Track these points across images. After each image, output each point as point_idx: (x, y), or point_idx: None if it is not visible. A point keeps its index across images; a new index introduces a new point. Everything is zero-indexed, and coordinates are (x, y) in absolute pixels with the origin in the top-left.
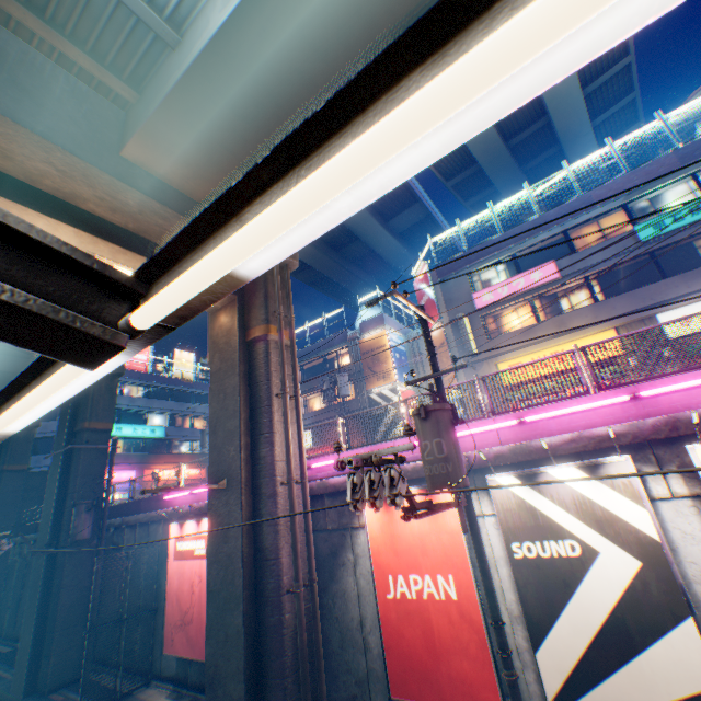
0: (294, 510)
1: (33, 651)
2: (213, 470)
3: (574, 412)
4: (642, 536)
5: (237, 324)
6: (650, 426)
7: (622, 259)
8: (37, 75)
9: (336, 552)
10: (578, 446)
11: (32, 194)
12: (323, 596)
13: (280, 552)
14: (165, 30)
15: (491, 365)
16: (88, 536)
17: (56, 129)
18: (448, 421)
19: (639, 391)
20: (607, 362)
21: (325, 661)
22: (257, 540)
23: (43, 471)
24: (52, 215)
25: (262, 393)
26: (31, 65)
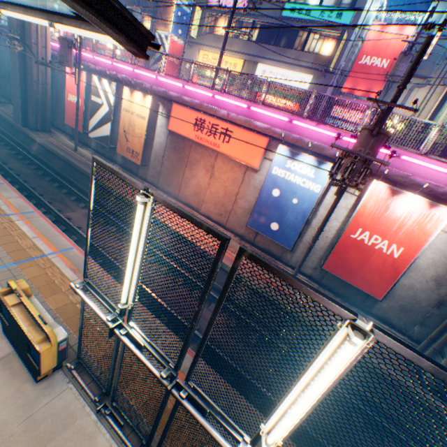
0: (39, 58)
1: None
2: (9, 25)
3: (125, 69)
4: (111, 104)
5: None
6: (128, 80)
7: (270, 22)
8: None
9: (65, 84)
10: (116, 78)
11: None
12: (61, 97)
13: (34, 70)
14: None
15: (198, 50)
16: None
17: None
18: (67, 46)
19: (138, 71)
20: (233, 76)
21: (60, 115)
22: (26, 62)
23: None
24: None
25: None
26: None
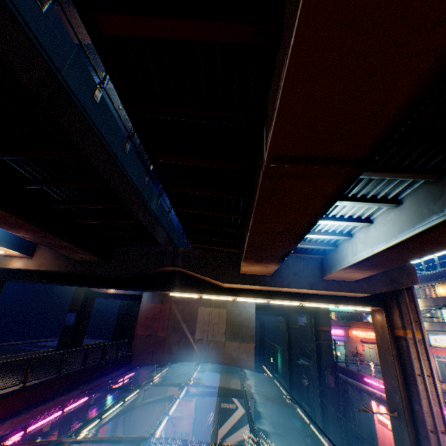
0: None
1: (321, 425)
2: (387, 400)
3: None
4: None
5: (385, 325)
6: None
7: None
8: (296, 264)
9: None
10: None
11: (300, 295)
12: None
13: None
14: (330, 248)
15: None
16: (332, 385)
17: (304, 283)
18: None
19: None
20: None
21: None
22: None
23: (301, 324)
24: (306, 301)
25: (407, 371)
26: (294, 262)
